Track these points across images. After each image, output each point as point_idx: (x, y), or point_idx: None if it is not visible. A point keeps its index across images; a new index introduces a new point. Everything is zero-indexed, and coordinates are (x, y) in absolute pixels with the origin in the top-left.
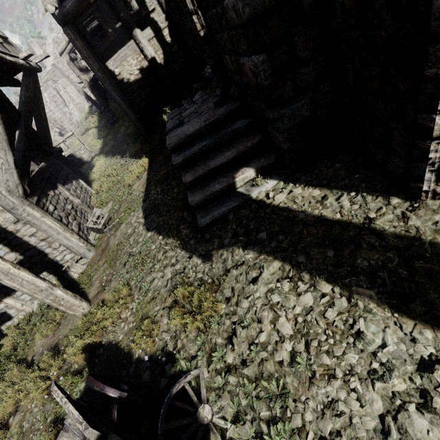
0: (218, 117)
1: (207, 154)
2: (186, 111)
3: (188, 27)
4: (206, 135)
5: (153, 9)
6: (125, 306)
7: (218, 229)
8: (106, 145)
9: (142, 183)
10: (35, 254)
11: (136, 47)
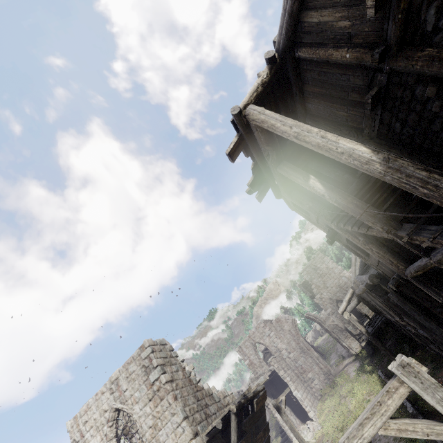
0: None
1: None
2: None
3: None
4: None
5: None
6: None
7: None
8: (276, 433)
9: None
10: None
11: None
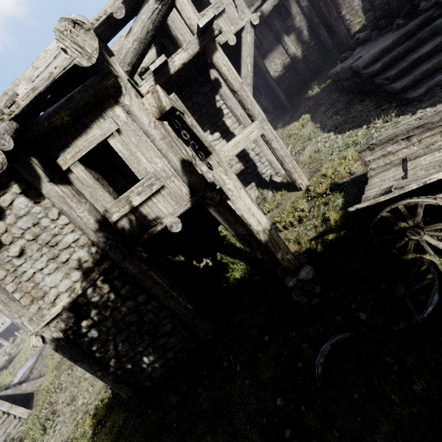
0: (410, 27)
1: (403, 56)
2: (355, 57)
3: (332, 16)
4: (398, 46)
5: (297, 19)
6: (356, 159)
7: (437, 90)
8: None
9: (310, 127)
10: (250, 166)
11: (282, 50)
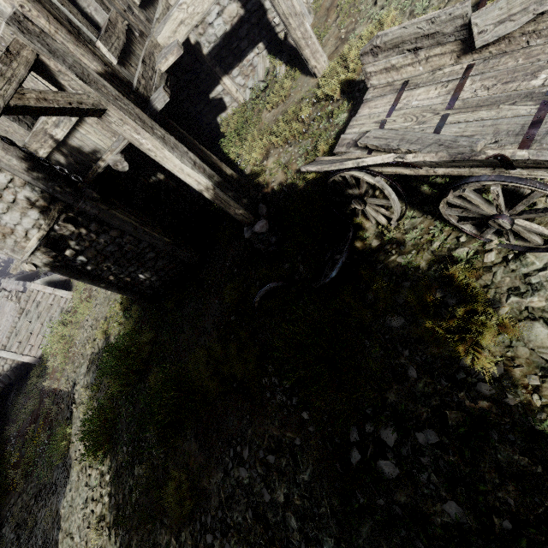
0: None
1: None
2: None
3: None
4: None
5: None
6: None
7: None
8: None
9: None
10: (255, 9)
11: None
